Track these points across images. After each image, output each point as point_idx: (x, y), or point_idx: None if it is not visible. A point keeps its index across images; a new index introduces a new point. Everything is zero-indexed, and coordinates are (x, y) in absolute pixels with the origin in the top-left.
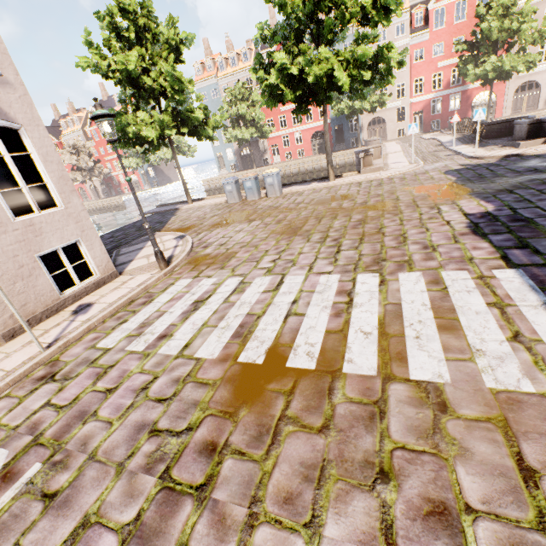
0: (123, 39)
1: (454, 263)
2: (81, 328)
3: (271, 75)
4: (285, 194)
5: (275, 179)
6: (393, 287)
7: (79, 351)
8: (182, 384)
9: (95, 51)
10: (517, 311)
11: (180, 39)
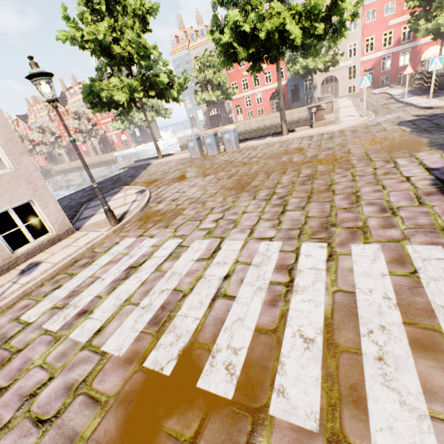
0: (95, 12)
1: (422, 233)
2: (15, 293)
3: (225, 34)
4: (241, 148)
5: (231, 135)
6: (344, 265)
7: (4, 322)
8: (72, 396)
9: (72, 25)
10: None
11: (146, 9)
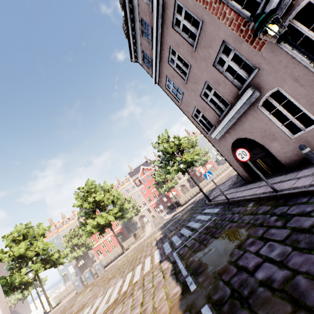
0: (16, 240)
1: (149, 255)
2: None
3: (87, 227)
4: (106, 269)
5: (99, 265)
6: (135, 271)
7: None
8: None
9: None
10: (154, 258)
11: (44, 229)
